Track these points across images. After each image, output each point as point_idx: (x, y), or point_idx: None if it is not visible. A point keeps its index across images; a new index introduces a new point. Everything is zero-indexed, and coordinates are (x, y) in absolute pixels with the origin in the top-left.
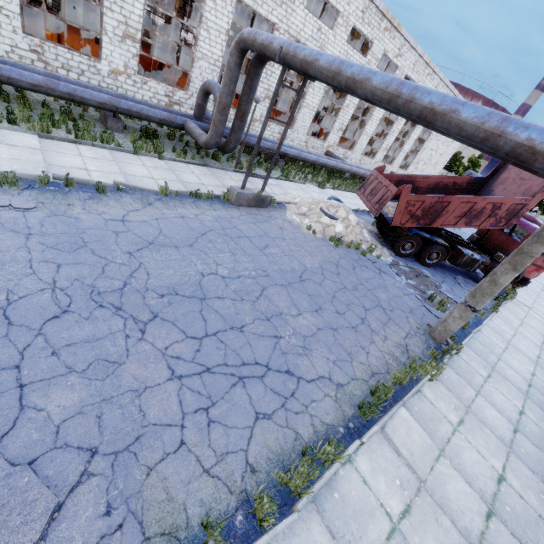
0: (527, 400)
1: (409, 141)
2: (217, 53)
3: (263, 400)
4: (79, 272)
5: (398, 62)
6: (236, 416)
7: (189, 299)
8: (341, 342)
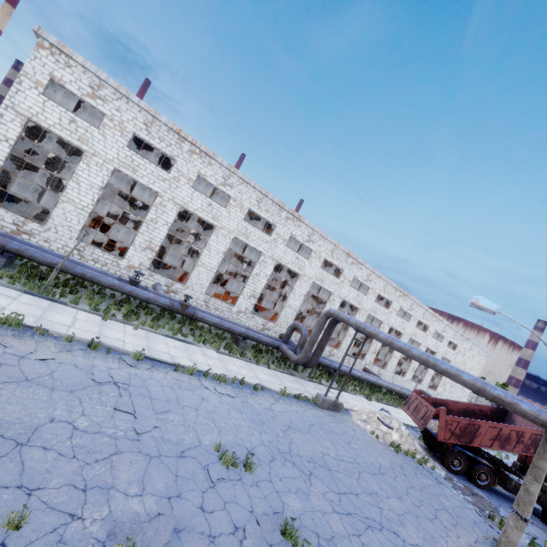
0: None
1: None
2: (297, 304)
3: (386, 544)
4: (269, 438)
5: (411, 312)
6: (375, 546)
7: (323, 467)
8: (424, 526)
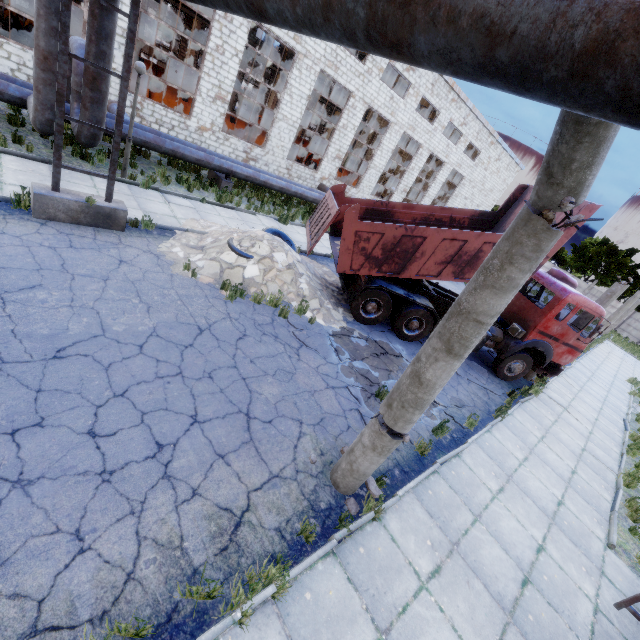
0: (508, 632)
1: (435, 184)
2: (125, 18)
3: None
4: None
5: (410, 78)
6: None
7: None
8: (5, 523)
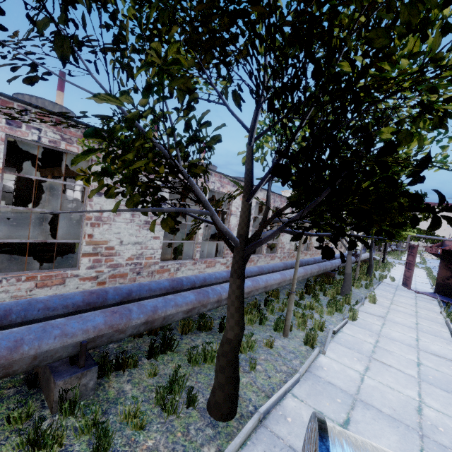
0: None
1: None
2: None
3: None
4: None
5: None
6: None
7: None
8: None
